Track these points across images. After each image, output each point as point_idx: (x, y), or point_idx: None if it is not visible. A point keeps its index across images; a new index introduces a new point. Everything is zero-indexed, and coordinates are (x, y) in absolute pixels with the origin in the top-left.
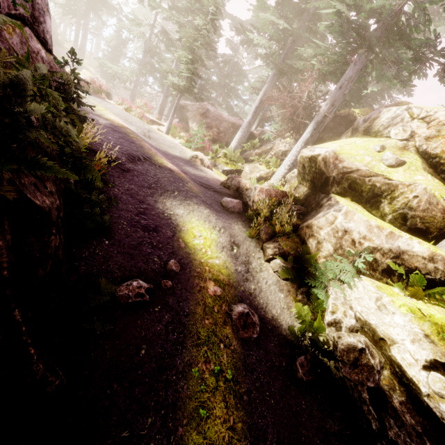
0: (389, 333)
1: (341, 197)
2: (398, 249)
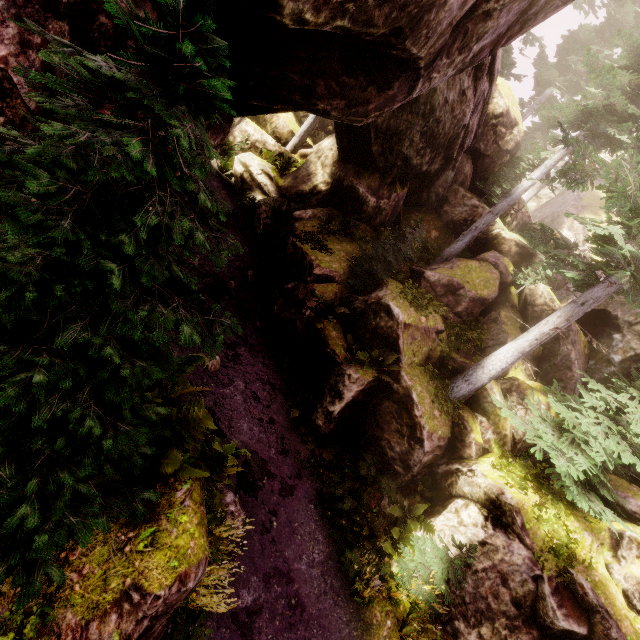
0: (251, 164)
1: (251, 120)
2: (264, 141)
